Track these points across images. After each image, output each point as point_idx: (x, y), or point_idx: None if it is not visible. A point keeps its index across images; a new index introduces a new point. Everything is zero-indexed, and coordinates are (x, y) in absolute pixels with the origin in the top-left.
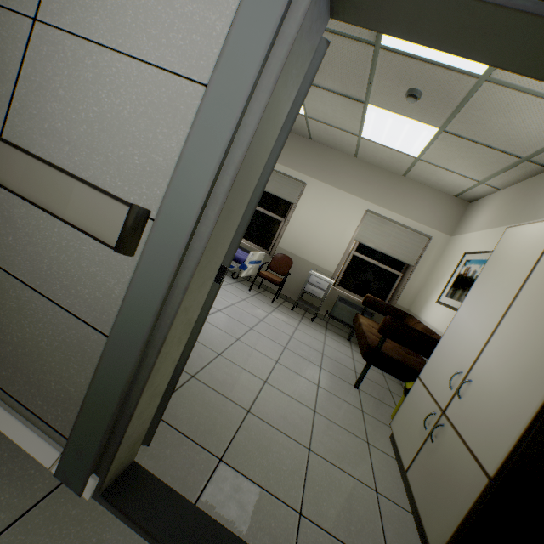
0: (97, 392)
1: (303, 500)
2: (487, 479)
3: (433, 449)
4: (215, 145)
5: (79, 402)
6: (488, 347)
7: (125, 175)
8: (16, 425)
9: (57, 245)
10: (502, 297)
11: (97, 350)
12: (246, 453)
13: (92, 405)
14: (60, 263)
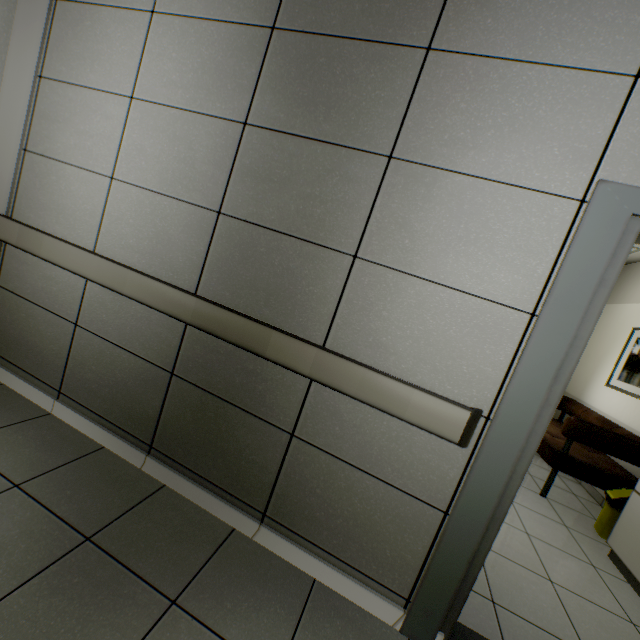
0: (442, 560)
1: (579, 639)
2: None
3: None
4: (549, 364)
5: (416, 567)
6: None
7: (453, 381)
8: (354, 587)
9: (386, 435)
10: None
11: (433, 523)
12: (506, 592)
13: (437, 571)
14: (390, 450)
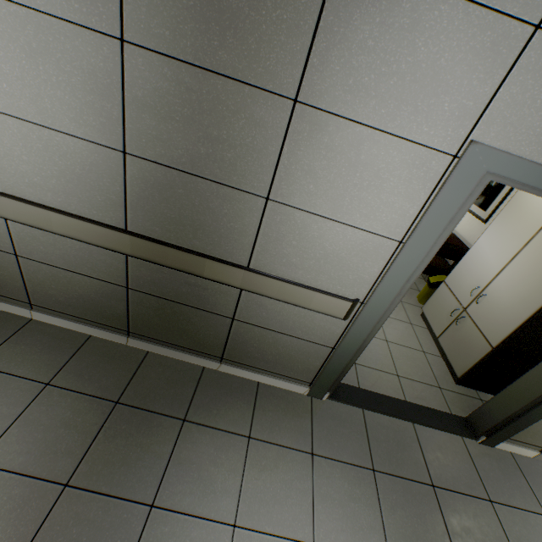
0: (330, 368)
1: (395, 369)
2: (491, 348)
3: (457, 329)
4: (405, 274)
5: (316, 371)
6: (500, 275)
7: (342, 284)
8: (281, 382)
9: (297, 315)
10: (516, 241)
11: (325, 353)
12: (362, 355)
13: (327, 373)
14: (300, 322)
